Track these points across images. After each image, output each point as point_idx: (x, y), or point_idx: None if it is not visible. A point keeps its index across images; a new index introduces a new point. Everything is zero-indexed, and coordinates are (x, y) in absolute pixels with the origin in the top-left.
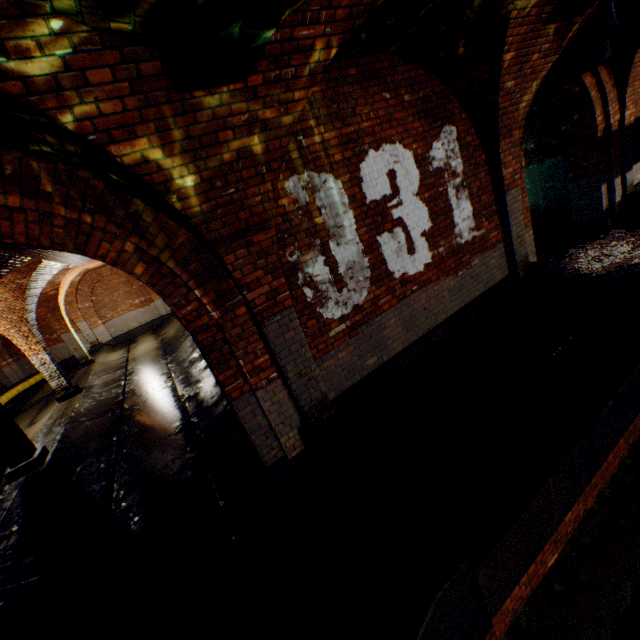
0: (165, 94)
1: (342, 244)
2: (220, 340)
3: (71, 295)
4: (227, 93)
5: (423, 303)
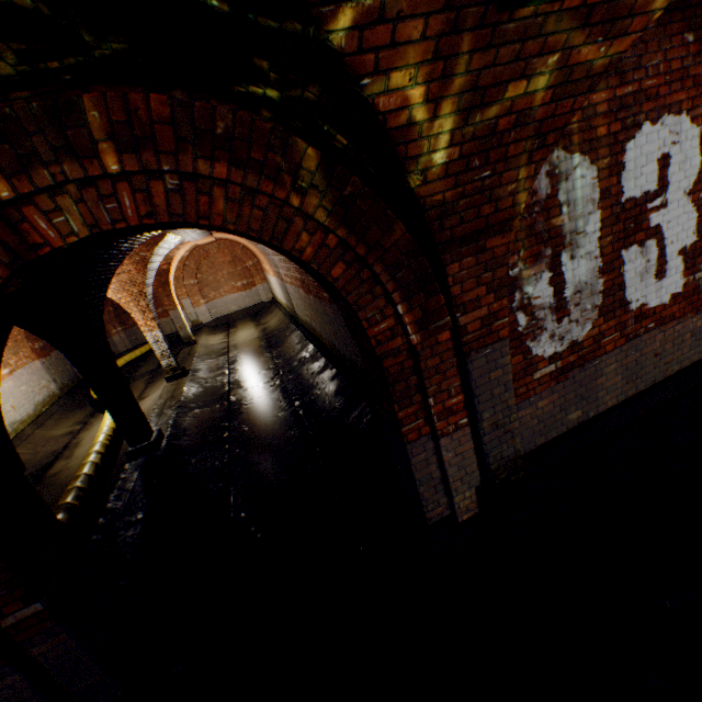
0: (480, 11)
1: (576, 257)
2: (407, 369)
3: (178, 270)
4: (554, 14)
5: (655, 347)
